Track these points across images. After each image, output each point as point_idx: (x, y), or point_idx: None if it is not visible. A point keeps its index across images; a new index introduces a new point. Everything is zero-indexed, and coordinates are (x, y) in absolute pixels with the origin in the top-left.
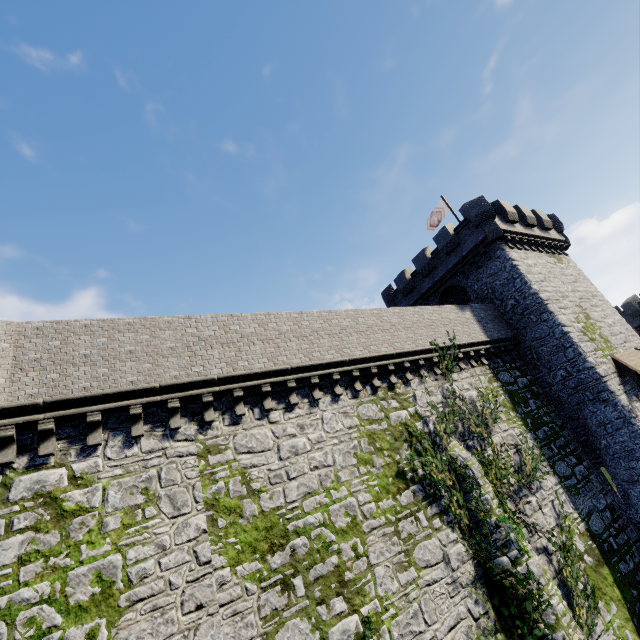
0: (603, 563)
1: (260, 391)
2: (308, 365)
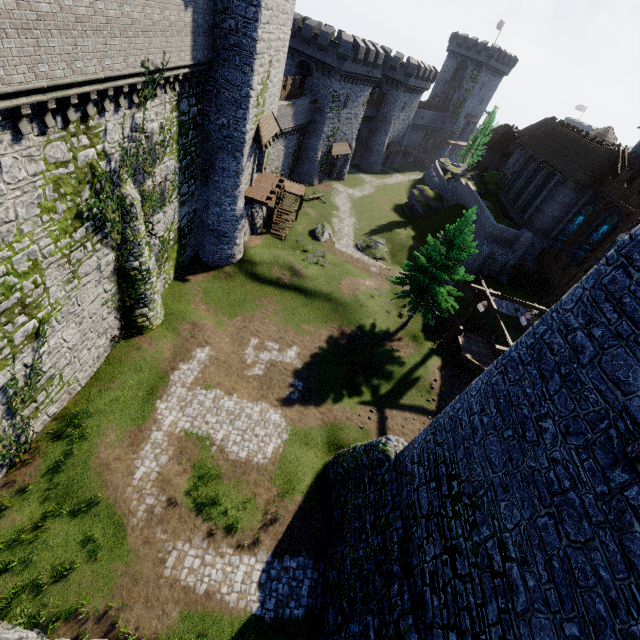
0: (177, 243)
1: None
2: None
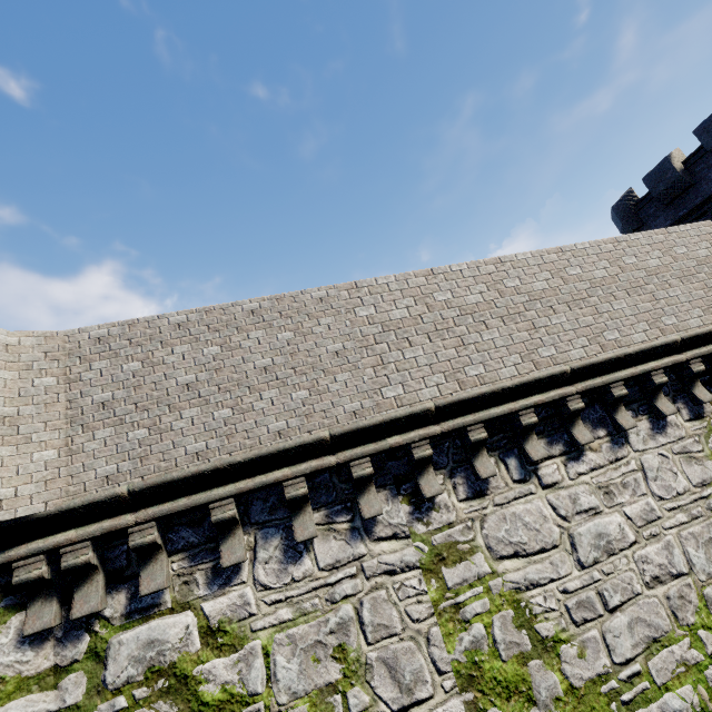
0: None
1: (513, 423)
2: (603, 360)
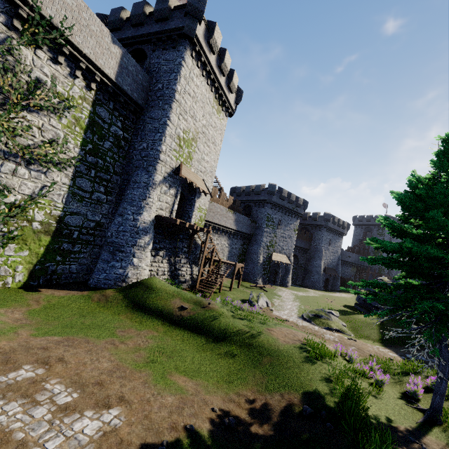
0: (50, 235)
1: None
2: None
